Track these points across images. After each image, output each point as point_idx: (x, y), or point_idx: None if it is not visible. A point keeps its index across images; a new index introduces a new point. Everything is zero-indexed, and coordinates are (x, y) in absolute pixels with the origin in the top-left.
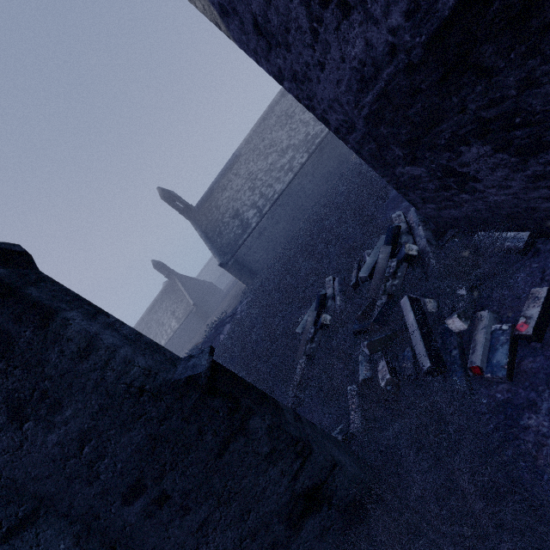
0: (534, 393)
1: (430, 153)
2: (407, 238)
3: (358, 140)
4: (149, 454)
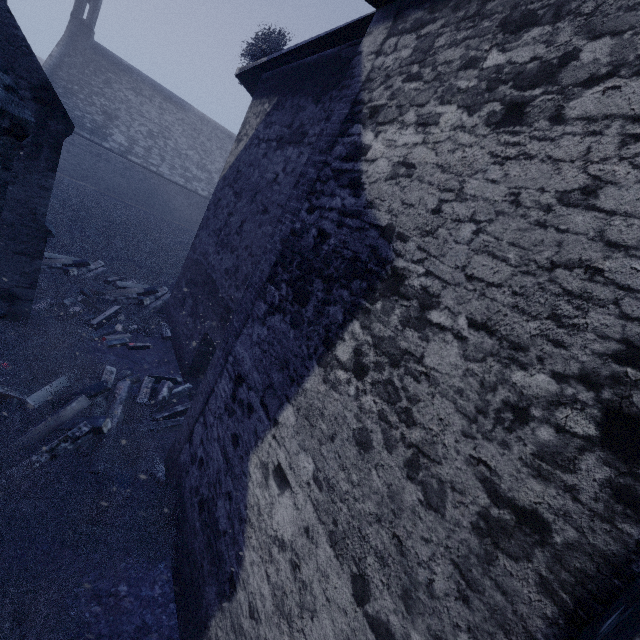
0: (109, 353)
1: (189, 289)
2: (153, 299)
3: (191, 257)
4: (3, 225)
